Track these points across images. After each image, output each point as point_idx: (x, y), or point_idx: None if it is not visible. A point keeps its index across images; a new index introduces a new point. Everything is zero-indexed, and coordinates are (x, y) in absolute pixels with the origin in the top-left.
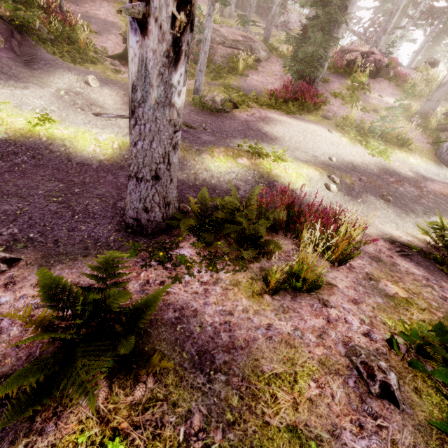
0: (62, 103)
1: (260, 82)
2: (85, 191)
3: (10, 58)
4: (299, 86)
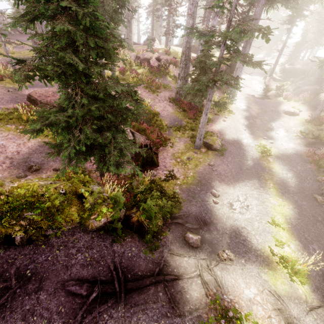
0: (249, 214)
1: (164, 111)
2: (319, 216)
3: (208, 233)
4: (192, 104)
